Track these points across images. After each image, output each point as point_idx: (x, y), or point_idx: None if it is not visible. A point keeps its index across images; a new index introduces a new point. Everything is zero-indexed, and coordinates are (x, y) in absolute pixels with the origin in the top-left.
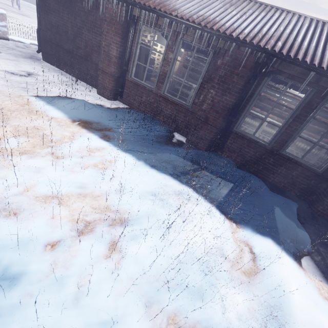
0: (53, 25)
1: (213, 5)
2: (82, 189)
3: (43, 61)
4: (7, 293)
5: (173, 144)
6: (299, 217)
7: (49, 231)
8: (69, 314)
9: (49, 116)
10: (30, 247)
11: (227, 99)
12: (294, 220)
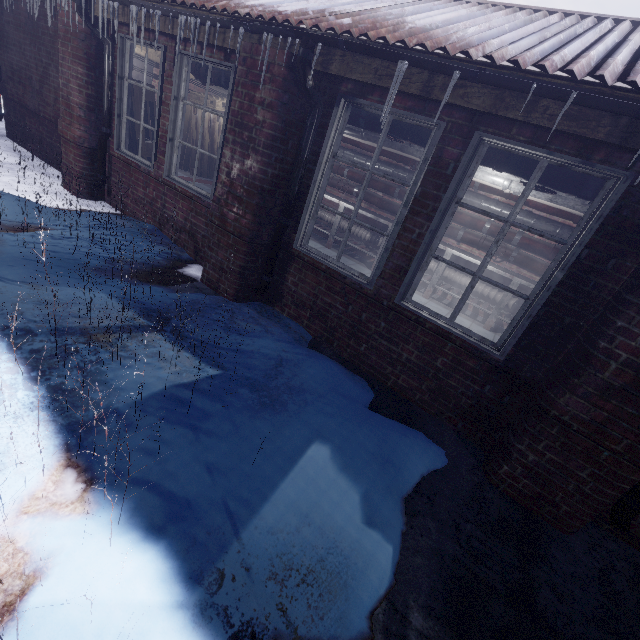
0: (15, 69)
1: None
2: None
3: (7, 138)
4: None
5: (150, 279)
6: (413, 493)
7: None
8: None
9: None
10: None
11: (253, 166)
12: (367, 499)
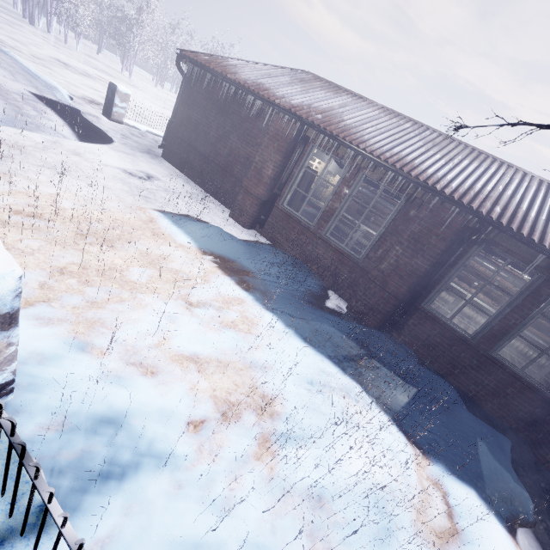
0: (192, 121)
1: (411, 142)
2: (223, 355)
3: (162, 158)
4: (155, 474)
5: (330, 309)
6: (516, 464)
7: (191, 405)
8: (224, 521)
9: (177, 242)
10: (173, 422)
11: (418, 263)
12: (509, 467)
